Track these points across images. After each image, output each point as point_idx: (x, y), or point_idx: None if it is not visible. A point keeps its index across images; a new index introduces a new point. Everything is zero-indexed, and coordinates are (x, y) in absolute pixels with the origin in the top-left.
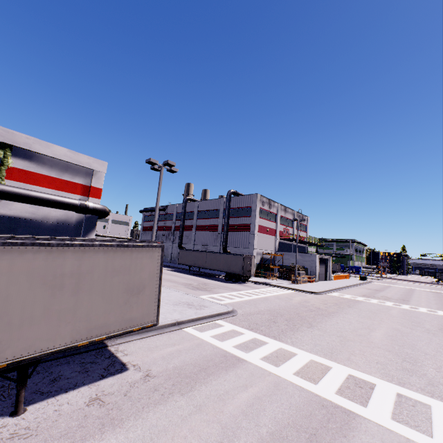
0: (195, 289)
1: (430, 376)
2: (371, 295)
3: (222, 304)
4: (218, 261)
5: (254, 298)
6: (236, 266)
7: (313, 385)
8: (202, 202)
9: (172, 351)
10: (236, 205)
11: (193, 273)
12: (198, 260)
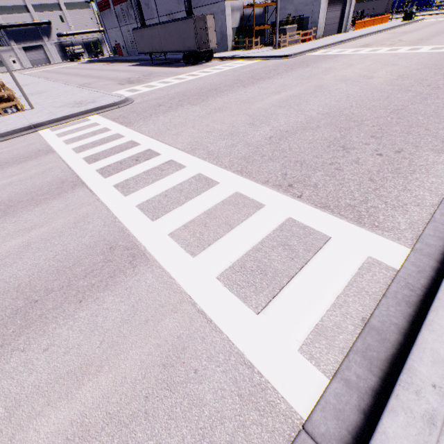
0: (125, 84)
1: (249, 137)
2: (376, 43)
3: (118, 96)
4: (171, 37)
5: (184, 81)
6: (189, 40)
7: (86, 165)
8: None
9: None
10: None
11: (156, 64)
12: (153, 42)
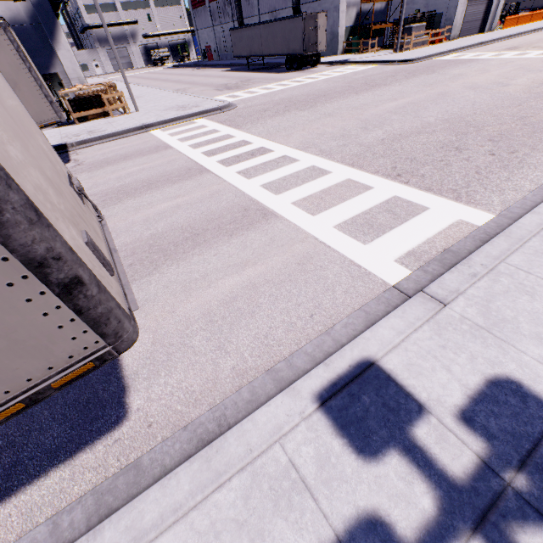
0: (223, 90)
1: (361, 139)
2: (526, 46)
3: (221, 101)
4: (274, 38)
5: (288, 88)
6: (295, 41)
7: (206, 158)
8: None
9: (116, 149)
10: None
11: (253, 69)
12: (253, 44)
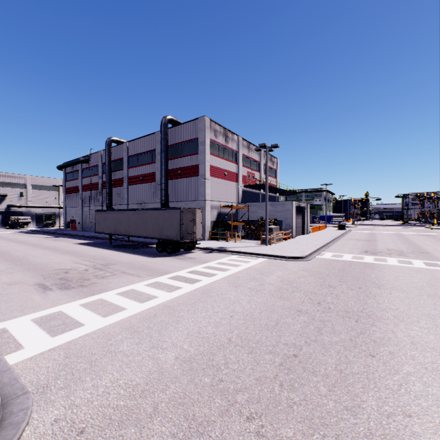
0: (51, 288)
1: None
2: (375, 251)
3: None
4: (145, 222)
5: (178, 297)
6: (171, 228)
7: None
8: (132, 143)
9: None
10: (177, 140)
11: (116, 245)
12: (119, 224)
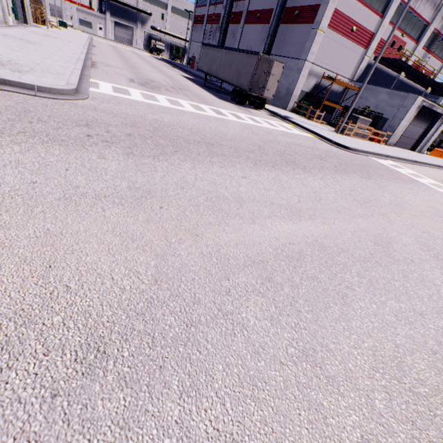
0: (135, 82)
1: None
2: None
3: (66, 83)
4: (230, 65)
5: (196, 113)
6: (245, 76)
7: None
8: None
9: None
10: None
11: (207, 86)
12: (213, 64)
